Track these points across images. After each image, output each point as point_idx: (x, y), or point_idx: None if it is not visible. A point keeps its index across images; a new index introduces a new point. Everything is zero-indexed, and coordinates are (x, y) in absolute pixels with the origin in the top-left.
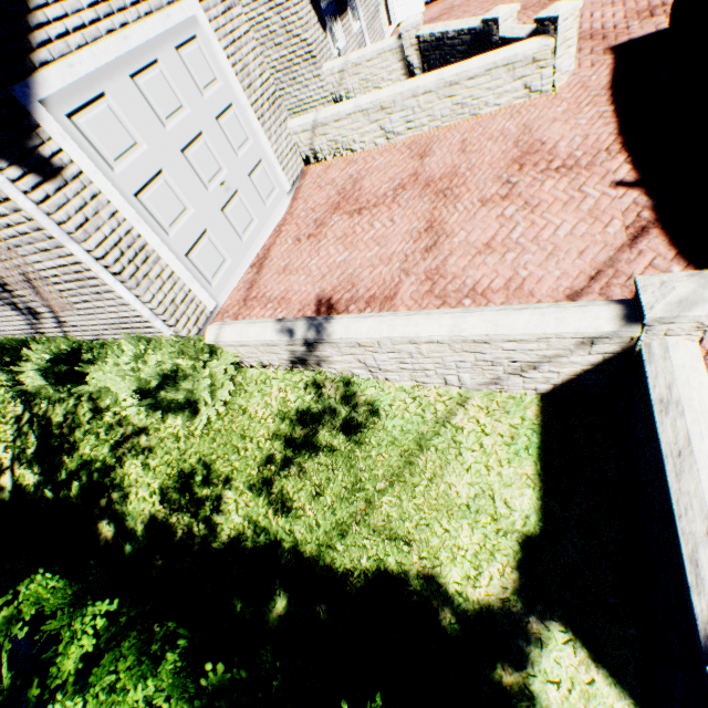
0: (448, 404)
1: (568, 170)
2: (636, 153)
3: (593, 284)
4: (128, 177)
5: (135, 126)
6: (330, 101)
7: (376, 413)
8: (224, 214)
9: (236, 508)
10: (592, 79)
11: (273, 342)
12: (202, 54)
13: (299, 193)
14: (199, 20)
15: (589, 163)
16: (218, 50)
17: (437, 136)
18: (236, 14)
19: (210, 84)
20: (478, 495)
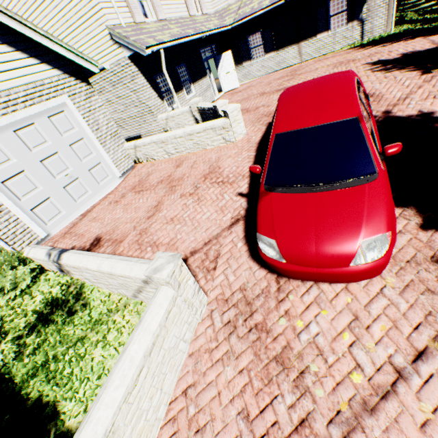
0: (119, 305)
1: (223, 184)
2: (253, 178)
3: (204, 247)
4: (0, 174)
5: (11, 152)
6: (162, 131)
7: (86, 305)
8: (65, 189)
9: (2, 350)
10: (253, 137)
11: (45, 260)
12: (67, 118)
13: (126, 177)
14: (67, 104)
15: (233, 181)
16: (78, 115)
17: (189, 157)
18: (94, 99)
19: (69, 130)
20: (102, 361)
